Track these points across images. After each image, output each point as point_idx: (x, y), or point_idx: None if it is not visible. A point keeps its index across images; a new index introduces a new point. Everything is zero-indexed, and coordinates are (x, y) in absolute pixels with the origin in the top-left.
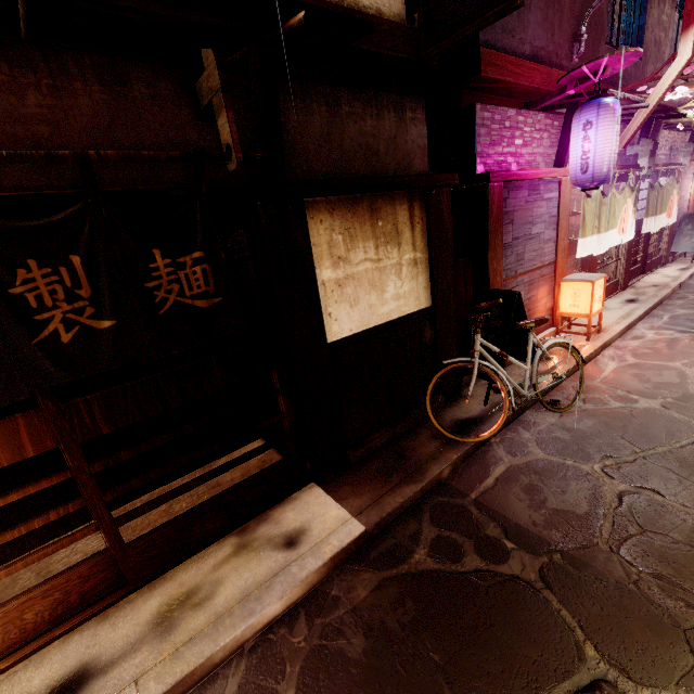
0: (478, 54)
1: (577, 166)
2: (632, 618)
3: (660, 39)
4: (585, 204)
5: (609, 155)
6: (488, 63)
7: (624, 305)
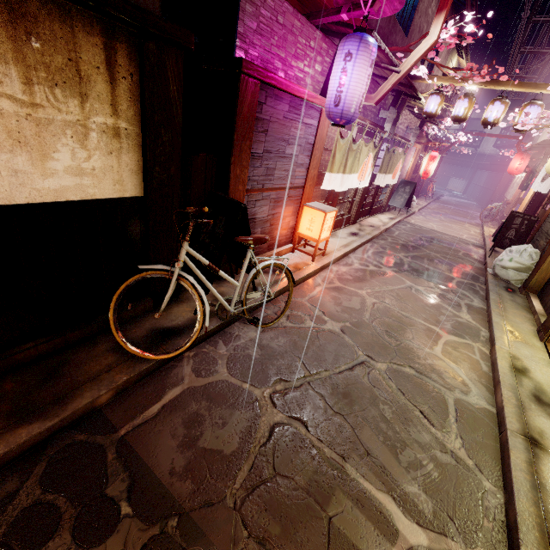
0: None
1: (332, 97)
2: None
3: (423, 29)
4: (337, 142)
5: (359, 97)
6: None
7: (348, 236)
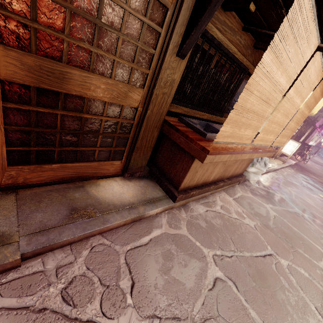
0: None
1: None
2: (319, 176)
3: None
4: (315, 136)
5: None
6: None
7: None
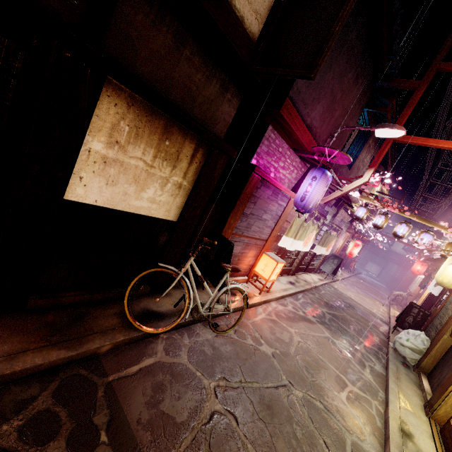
0: (284, 99)
1: (300, 195)
2: None
3: (360, 168)
4: (295, 219)
5: (316, 200)
6: (287, 108)
7: (287, 283)
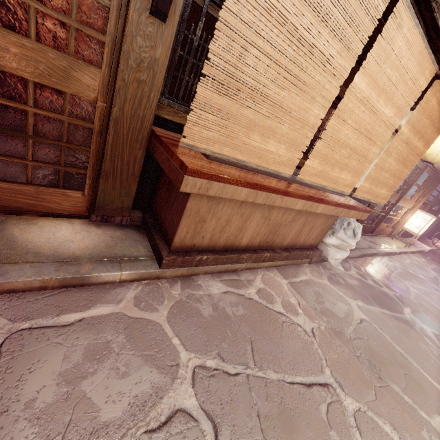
0: None
1: None
2: None
3: None
4: None
5: None
6: None
7: None
